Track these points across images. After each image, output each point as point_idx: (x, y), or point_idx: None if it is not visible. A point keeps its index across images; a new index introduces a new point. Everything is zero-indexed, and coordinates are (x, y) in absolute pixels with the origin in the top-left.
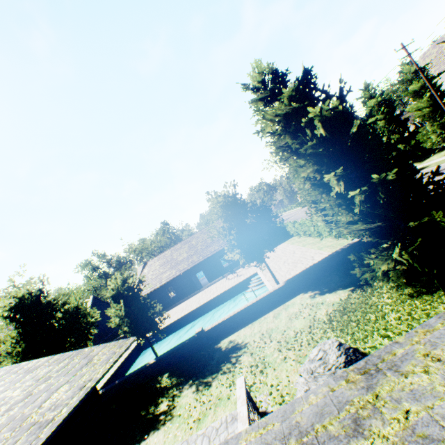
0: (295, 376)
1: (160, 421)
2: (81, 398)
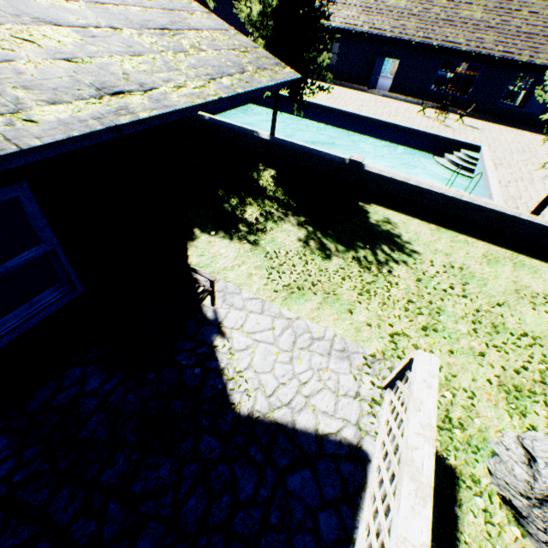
0: (488, 411)
1: (238, 233)
2: (73, 132)
